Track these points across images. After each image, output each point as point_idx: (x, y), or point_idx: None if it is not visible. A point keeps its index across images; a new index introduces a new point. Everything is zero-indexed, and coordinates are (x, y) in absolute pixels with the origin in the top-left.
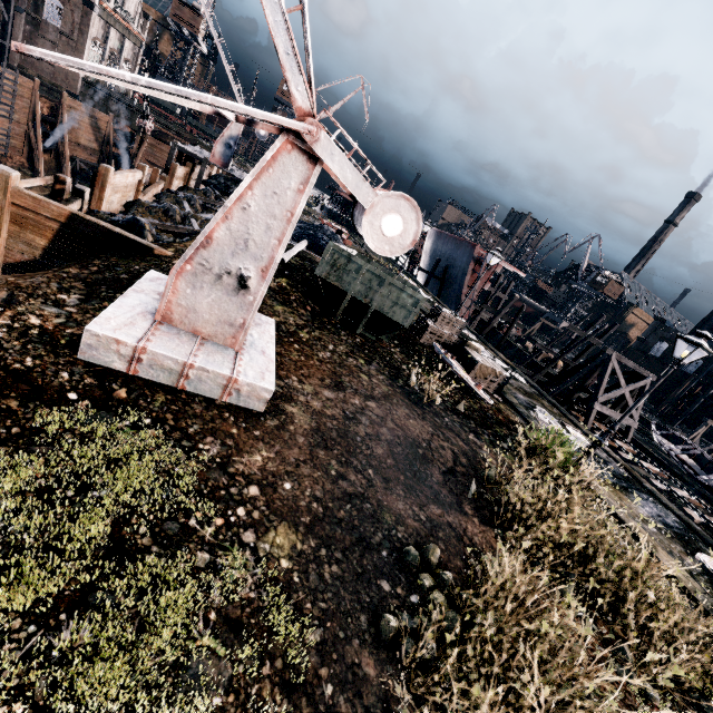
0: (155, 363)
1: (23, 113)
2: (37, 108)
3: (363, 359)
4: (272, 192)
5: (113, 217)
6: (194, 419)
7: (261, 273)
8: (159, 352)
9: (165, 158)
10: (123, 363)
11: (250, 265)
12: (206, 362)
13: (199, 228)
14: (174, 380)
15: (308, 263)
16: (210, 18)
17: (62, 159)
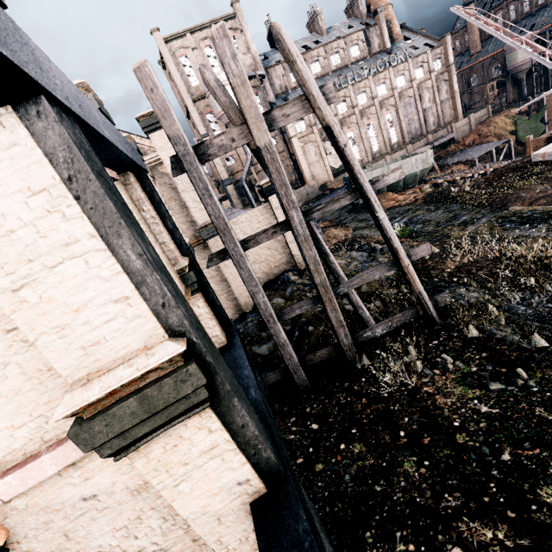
0: (548, 155)
1: None
2: None
3: None
4: None
5: None
6: None
7: None
8: (548, 152)
9: None
10: (541, 159)
11: None
12: None
13: None
14: None
15: None
16: None
17: None
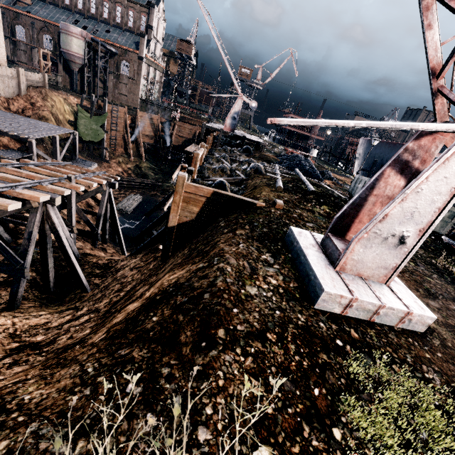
0: (360, 307)
1: (121, 125)
2: (127, 121)
3: (410, 261)
4: (442, 177)
5: (207, 182)
6: (401, 349)
7: (418, 232)
8: (365, 300)
9: (186, 131)
10: (339, 308)
11: (410, 228)
12: (388, 302)
13: (244, 177)
14: (368, 316)
15: (322, 188)
16: (220, 46)
17: (139, 145)
